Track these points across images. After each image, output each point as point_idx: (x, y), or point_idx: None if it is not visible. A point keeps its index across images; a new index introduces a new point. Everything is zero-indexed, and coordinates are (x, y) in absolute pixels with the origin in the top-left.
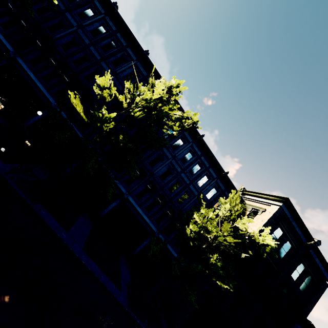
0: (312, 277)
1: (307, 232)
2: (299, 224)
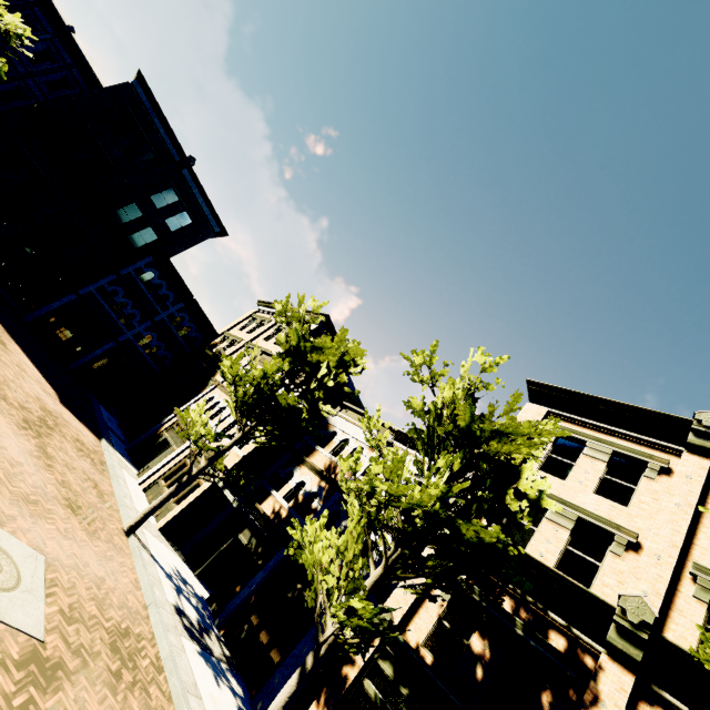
0: (190, 215)
1: (175, 140)
2: (163, 124)
